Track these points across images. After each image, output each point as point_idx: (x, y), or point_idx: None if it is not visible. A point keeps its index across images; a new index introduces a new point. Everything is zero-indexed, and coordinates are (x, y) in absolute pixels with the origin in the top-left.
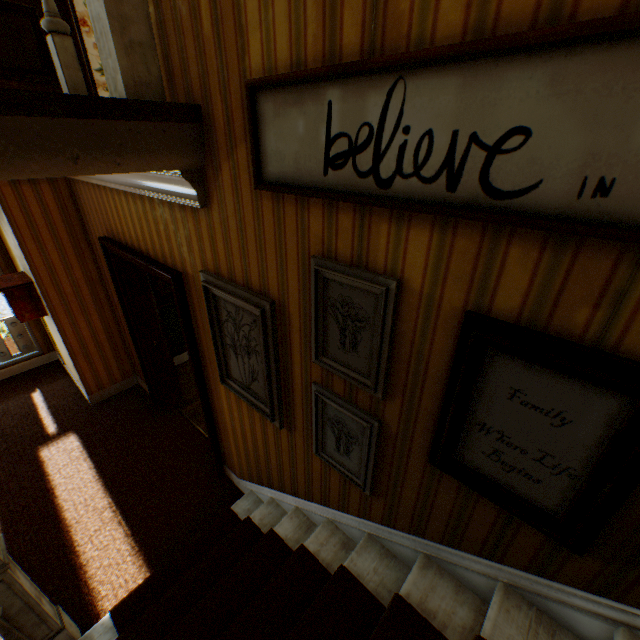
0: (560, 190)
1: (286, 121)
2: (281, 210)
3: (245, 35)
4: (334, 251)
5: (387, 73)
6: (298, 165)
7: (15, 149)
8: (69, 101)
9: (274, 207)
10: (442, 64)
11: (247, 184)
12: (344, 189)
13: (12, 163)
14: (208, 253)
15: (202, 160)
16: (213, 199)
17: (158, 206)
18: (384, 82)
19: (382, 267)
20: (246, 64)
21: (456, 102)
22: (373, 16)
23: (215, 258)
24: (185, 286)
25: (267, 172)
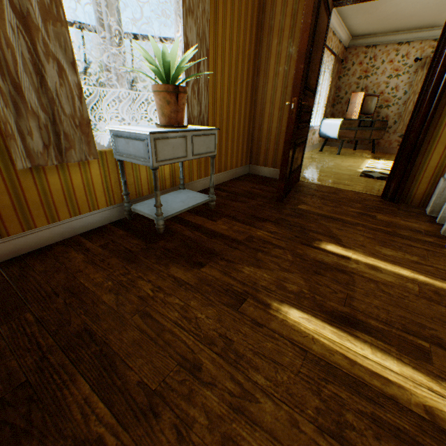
0: None
1: None
2: None
3: None
4: None
5: None
6: None
7: None
8: None
9: None
10: None
11: None
12: None
13: None
14: None
15: None
16: None
17: None
18: None
19: None
20: None
21: None
22: None
23: None
24: None
25: None
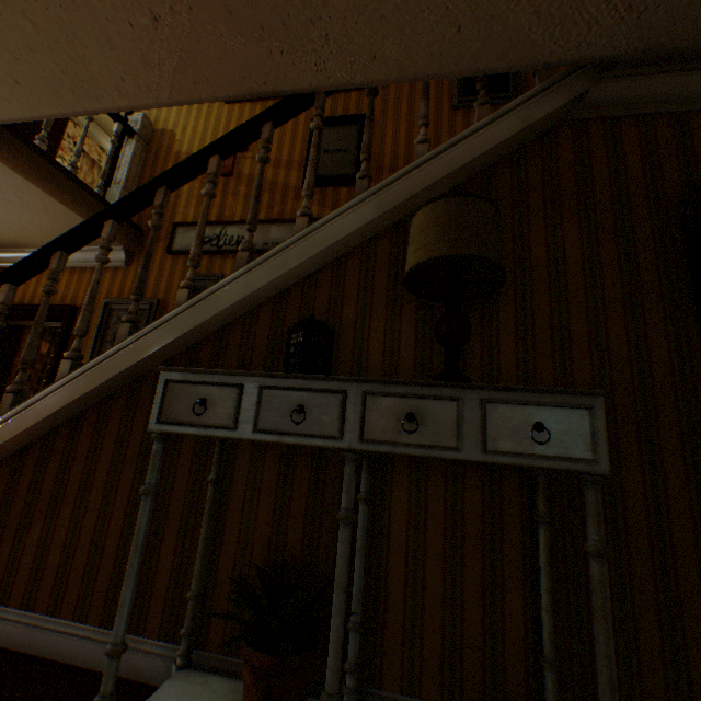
0: (260, 245)
1: (188, 234)
2: (177, 262)
3: (177, 215)
4: (199, 271)
5: (223, 225)
6: (190, 245)
7: (83, 202)
8: (106, 202)
9: (174, 261)
10: (236, 225)
11: (161, 255)
12: (207, 250)
13: (78, 204)
14: (117, 289)
15: (136, 247)
16: (135, 263)
17: (80, 272)
18: (222, 227)
19: (218, 272)
20: (174, 221)
21: (239, 231)
22: (220, 216)
23: (122, 290)
24: (78, 316)
25: (175, 248)
